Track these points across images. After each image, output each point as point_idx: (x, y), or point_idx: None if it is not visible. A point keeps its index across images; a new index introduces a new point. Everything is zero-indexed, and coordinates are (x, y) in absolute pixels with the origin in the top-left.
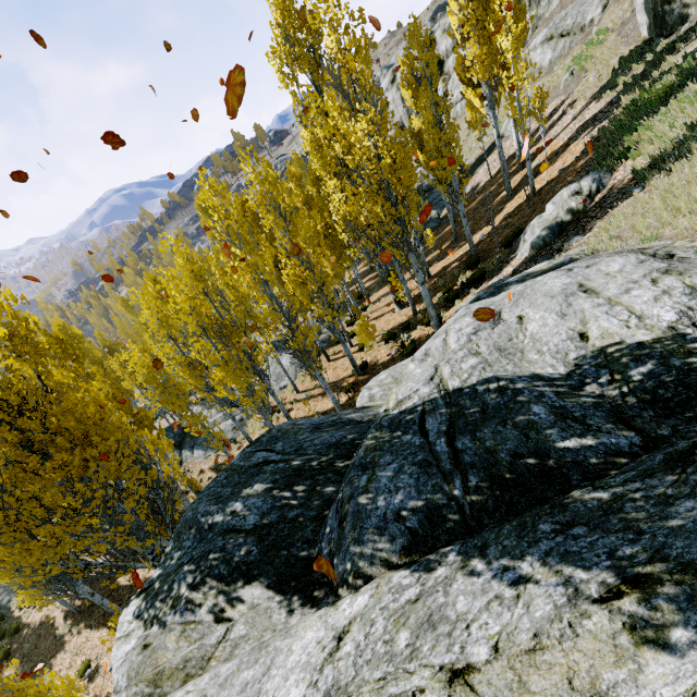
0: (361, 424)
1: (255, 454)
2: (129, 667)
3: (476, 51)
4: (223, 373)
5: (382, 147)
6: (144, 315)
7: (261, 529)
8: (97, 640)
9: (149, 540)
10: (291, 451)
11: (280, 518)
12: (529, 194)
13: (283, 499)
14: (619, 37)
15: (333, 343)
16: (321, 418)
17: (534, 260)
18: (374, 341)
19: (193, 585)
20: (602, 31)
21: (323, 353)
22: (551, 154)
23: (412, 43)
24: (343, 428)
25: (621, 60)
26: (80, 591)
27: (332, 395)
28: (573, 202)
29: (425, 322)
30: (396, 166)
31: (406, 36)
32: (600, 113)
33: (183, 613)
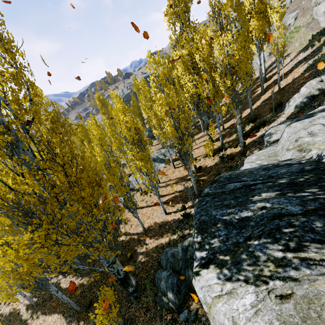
0: (304, 163)
1: (227, 185)
2: (276, 314)
3: (256, 23)
4: (142, 163)
5: (235, 50)
6: (91, 135)
7: (316, 211)
8: (51, 322)
9: (118, 251)
10: (265, 178)
11: (324, 204)
12: (280, 88)
13: (306, 196)
14: (307, 28)
15: (174, 160)
16: (259, 167)
17: (300, 112)
18: (200, 157)
19: (291, 249)
20: (297, 27)
21: (172, 163)
22: (282, 74)
23: (237, 11)
24: (292, 166)
25: (313, 36)
26: (50, 289)
27: (193, 179)
28: (320, 85)
29: (234, 146)
30: (240, 60)
31: (234, 8)
32: (308, 56)
33: (310, 267)
